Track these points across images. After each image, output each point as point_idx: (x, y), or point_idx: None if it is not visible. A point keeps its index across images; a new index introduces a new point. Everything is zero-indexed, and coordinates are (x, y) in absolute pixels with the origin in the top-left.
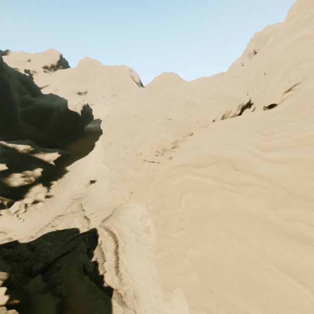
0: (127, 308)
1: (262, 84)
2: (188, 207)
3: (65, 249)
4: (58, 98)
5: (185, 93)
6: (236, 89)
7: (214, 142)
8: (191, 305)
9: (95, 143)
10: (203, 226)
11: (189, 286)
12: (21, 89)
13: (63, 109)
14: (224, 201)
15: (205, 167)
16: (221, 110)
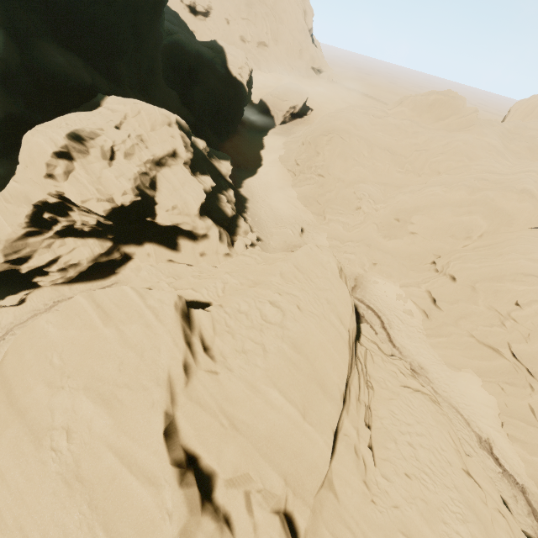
0: (419, 375)
1: None
2: None
3: None
4: (183, 24)
5: (493, 157)
6: None
7: None
8: (487, 380)
9: (262, 155)
10: None
11: (487, 368)
12: None
13: (222, 69)
14: None
15: None
16: None
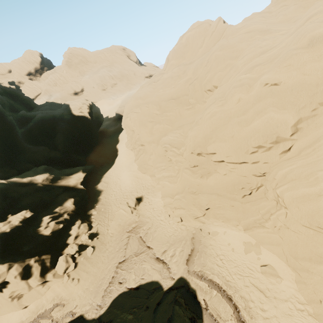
0: None
1: None
2: None
3: None
4: (56, 105)
5: (258, 39)
6: None
7: None
8: None
9: (117, 147)
10: None
11: None
12: (13, 105)
13: (67, 116)
14: None
15: None
16: None
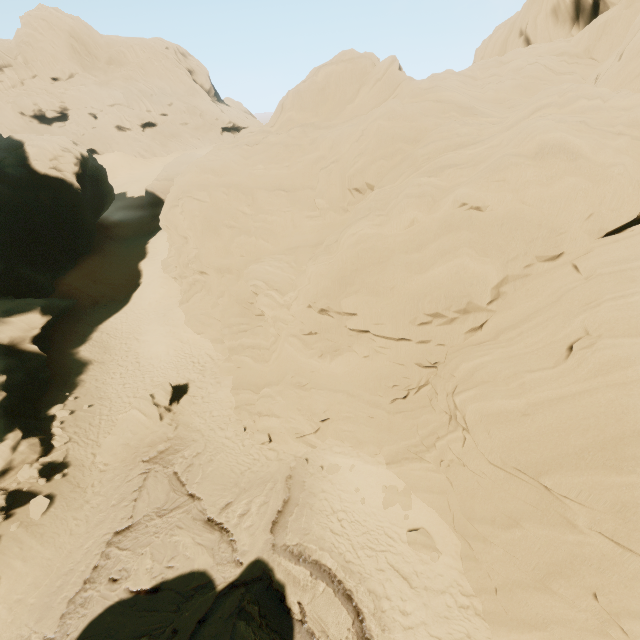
0: None
1: None
2: None
3: None
4: None
5: (455, 119)
6: None
7: None
8: None
9: (141, 268)
10: None
11: None
12: None
13: (15, 170)
14: None
15: None
16: None
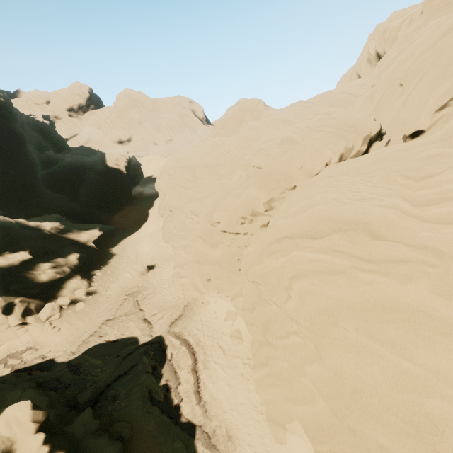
0: None
1: (398, 102)
2: (304, 301)
3: (122, 369)
4: (91, 151)
5: (277, 128)
6: (358, 113)
7: (335, 197)
8: (318, 450)
9: (149, 212)
10: (331, 330)
11: (312, 419)
12: (41, 143)
13: (100, 166)
14: (363, 289)
15: (325, 237)
16: (337, 147)
